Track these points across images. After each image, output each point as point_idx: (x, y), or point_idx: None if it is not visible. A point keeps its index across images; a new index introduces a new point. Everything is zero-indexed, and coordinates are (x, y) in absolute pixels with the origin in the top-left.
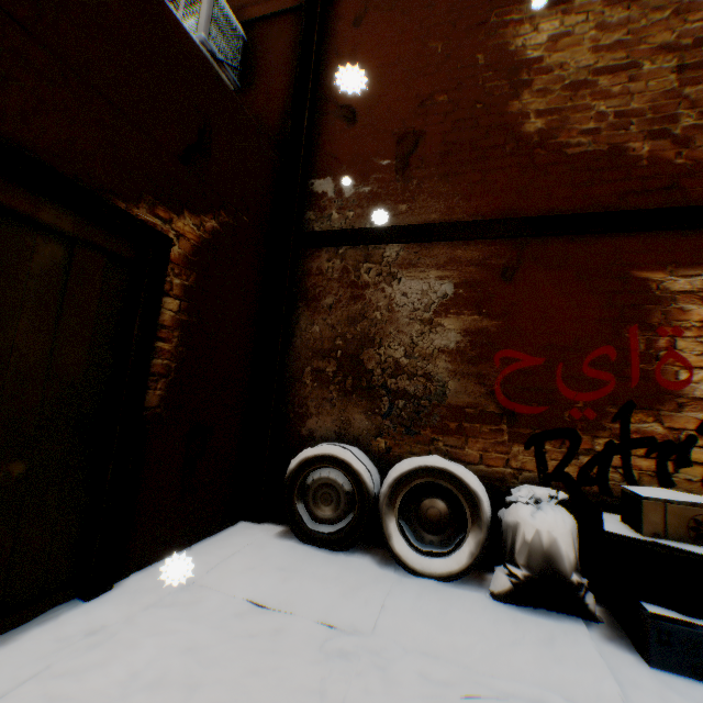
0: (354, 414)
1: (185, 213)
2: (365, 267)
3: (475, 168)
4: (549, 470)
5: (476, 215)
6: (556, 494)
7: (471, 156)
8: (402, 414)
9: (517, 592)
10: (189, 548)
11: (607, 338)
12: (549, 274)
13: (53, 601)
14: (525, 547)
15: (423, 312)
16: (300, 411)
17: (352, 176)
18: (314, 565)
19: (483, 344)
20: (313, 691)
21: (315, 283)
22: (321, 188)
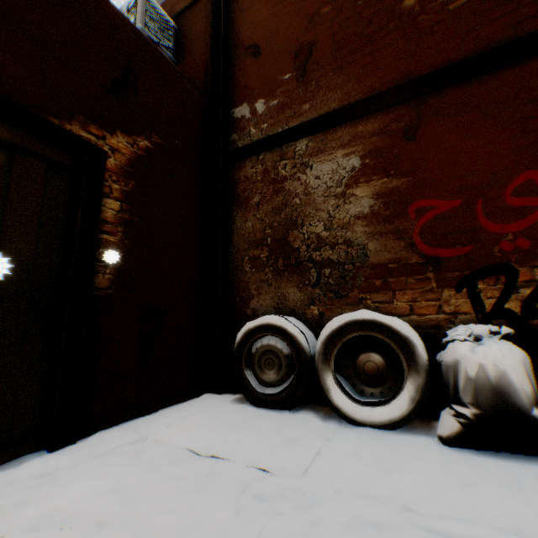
0: (287, 289)
1: (117, 133)
2: (281, 164)
3: (363, 54)
4: (487, 309)
5: (371, 93)
6: (498, 330)
7: (359, 46)
8: (329, 281)
9: (468, 434)
10: (154, 413)
11: (528, 165)
12: (451, 121)
13: (19, 451)
14: (469, 384)
15: (335, 188)
16: (244, 295)
17: (262, 96)
18: (259, 421)
19: (396, 202)
20: (223, 531)
21: (244, 188)
22: (240, 114)
